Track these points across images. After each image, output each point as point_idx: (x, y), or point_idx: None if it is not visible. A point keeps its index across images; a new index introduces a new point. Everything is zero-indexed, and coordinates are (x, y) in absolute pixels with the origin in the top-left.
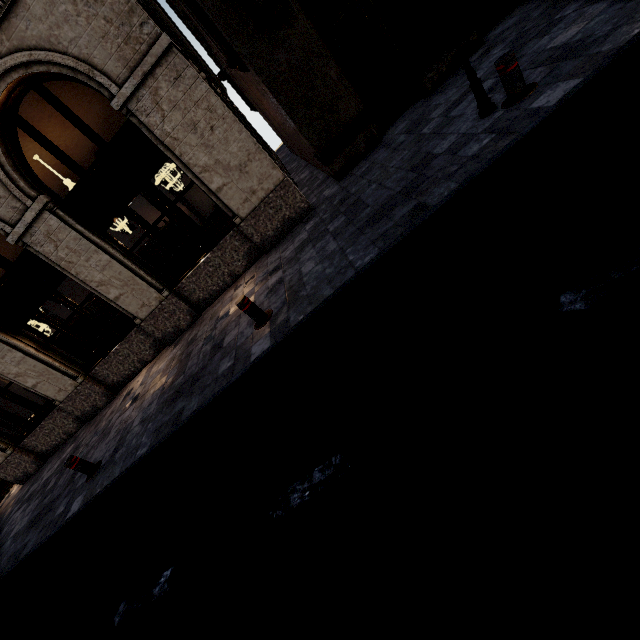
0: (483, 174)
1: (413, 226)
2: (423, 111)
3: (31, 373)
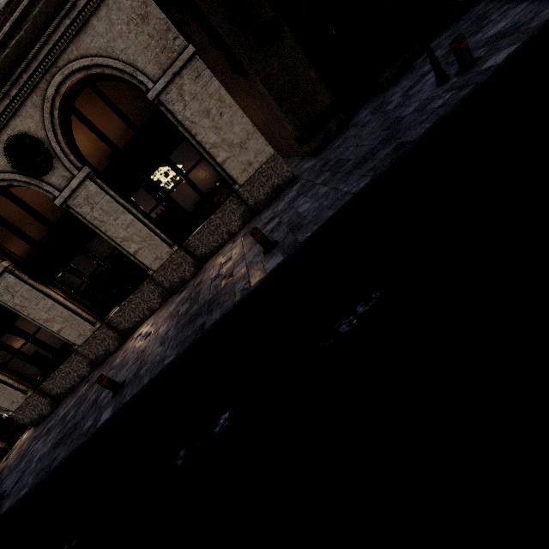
0: (452, 113)
1: (399, 155)
2: (382, 99)
3: (58, 319)
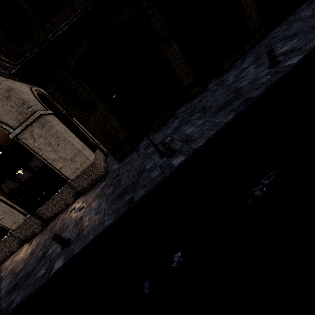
0: (152, 191)
1: (126, 210)
2: (151, 139)
3: None
